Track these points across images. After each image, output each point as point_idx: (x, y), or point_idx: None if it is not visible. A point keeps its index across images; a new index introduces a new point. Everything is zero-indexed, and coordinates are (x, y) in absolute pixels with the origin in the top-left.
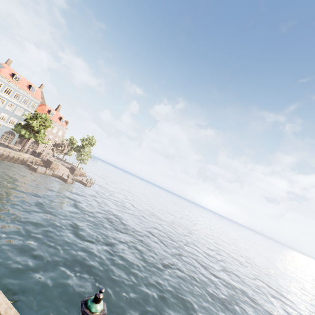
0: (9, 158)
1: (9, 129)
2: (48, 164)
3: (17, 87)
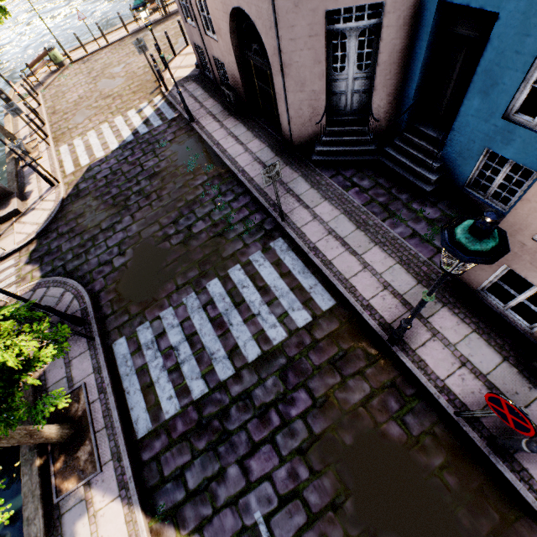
0: None
1: None
2: None
3: None
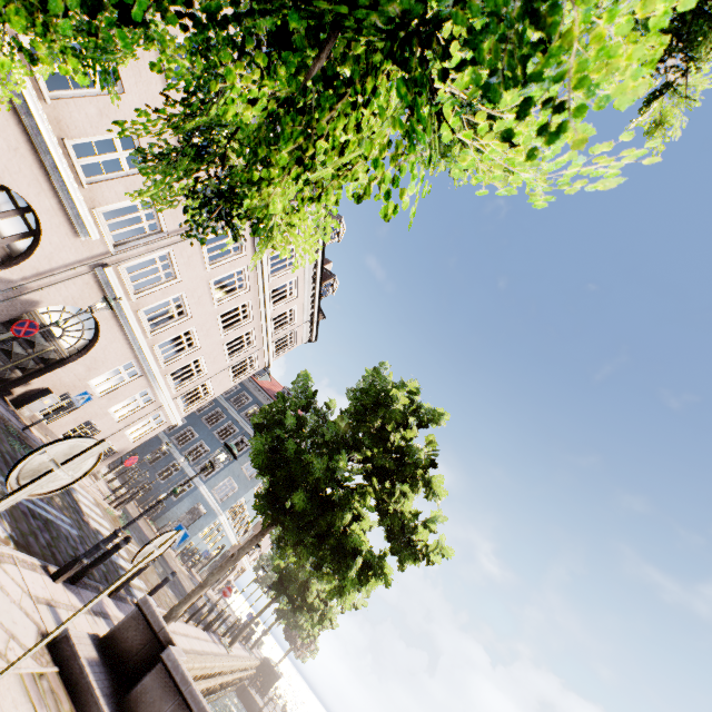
0: (239, 683)
1: (224, 541)
2: (265, 676)
3: None
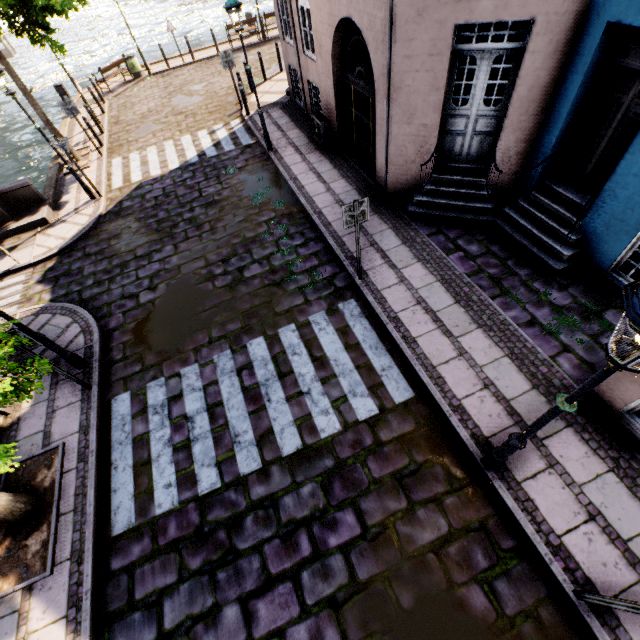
0: None
1: None
2: None
3: None
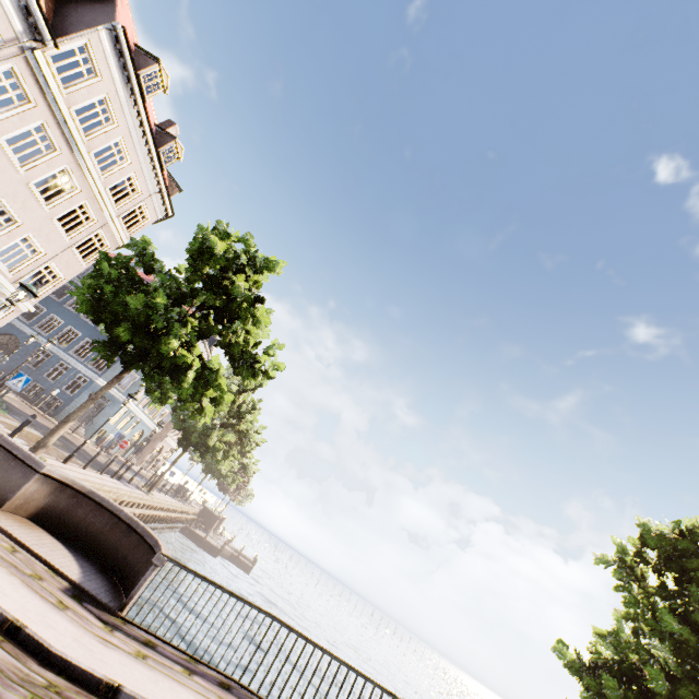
0: (179, 524)
1: (142, 427)
2: (206, 519)
3: (204, 347)
